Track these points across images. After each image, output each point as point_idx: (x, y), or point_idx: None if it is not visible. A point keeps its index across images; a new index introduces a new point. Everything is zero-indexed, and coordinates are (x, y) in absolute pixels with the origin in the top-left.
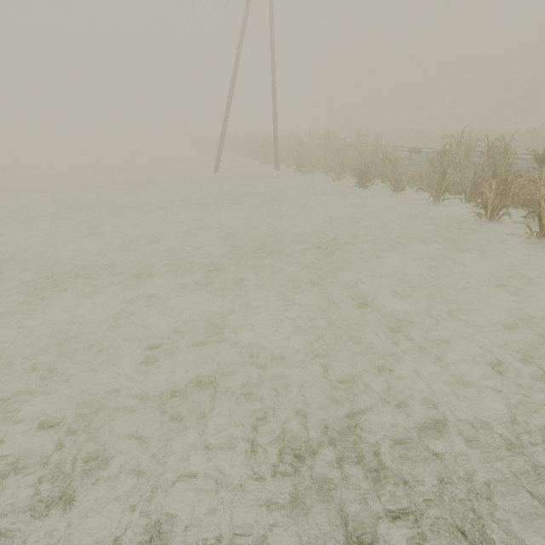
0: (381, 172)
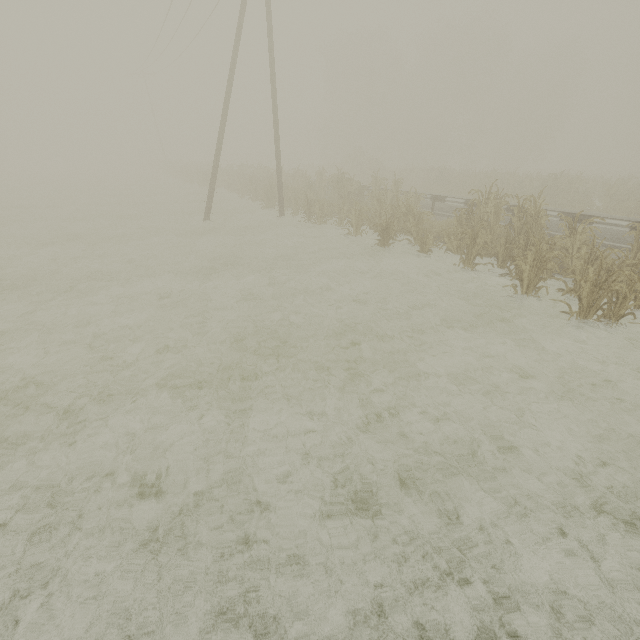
0: (403, 226)
